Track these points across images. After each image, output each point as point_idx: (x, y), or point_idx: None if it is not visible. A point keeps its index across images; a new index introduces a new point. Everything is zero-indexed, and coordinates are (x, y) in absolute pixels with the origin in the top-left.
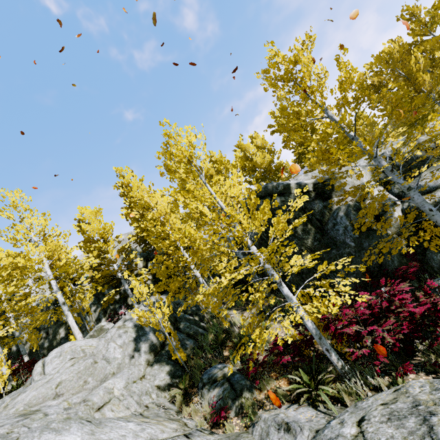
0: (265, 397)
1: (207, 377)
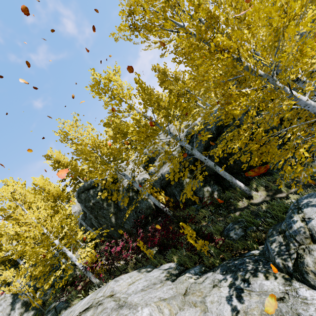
0: None
1: (47, 310)
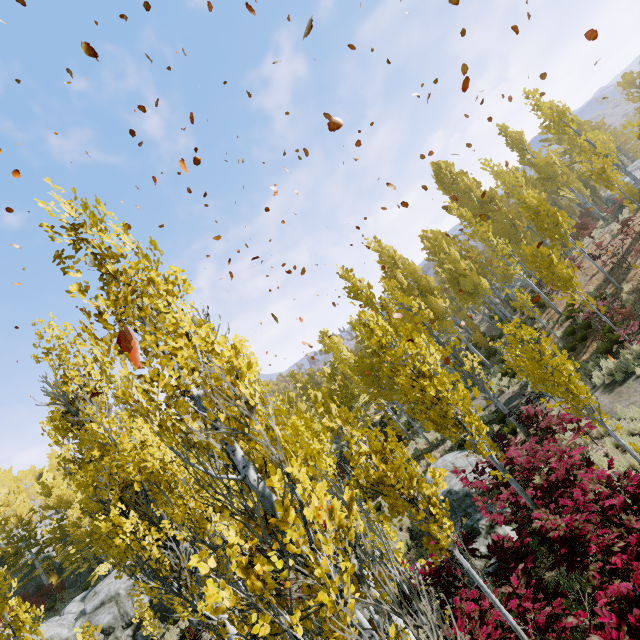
0: None
1: None
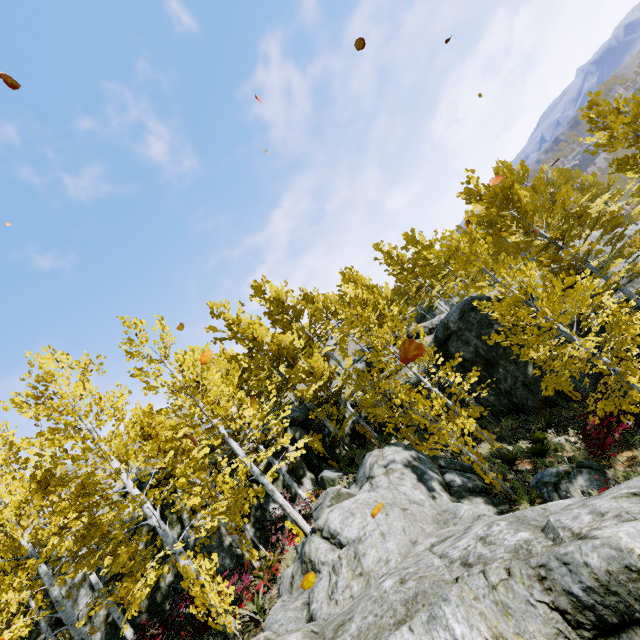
0: (625, 468)
1: (551, 477)
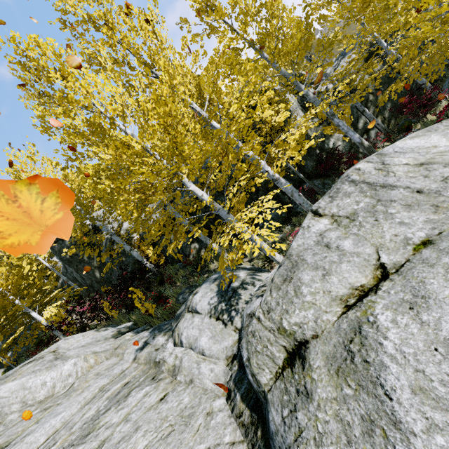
0: None
1: None
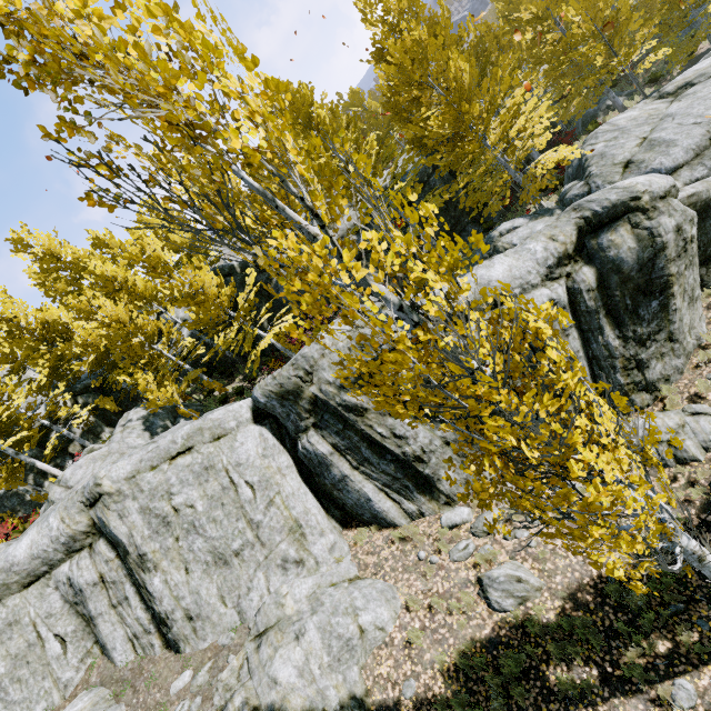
0: None
1: None
